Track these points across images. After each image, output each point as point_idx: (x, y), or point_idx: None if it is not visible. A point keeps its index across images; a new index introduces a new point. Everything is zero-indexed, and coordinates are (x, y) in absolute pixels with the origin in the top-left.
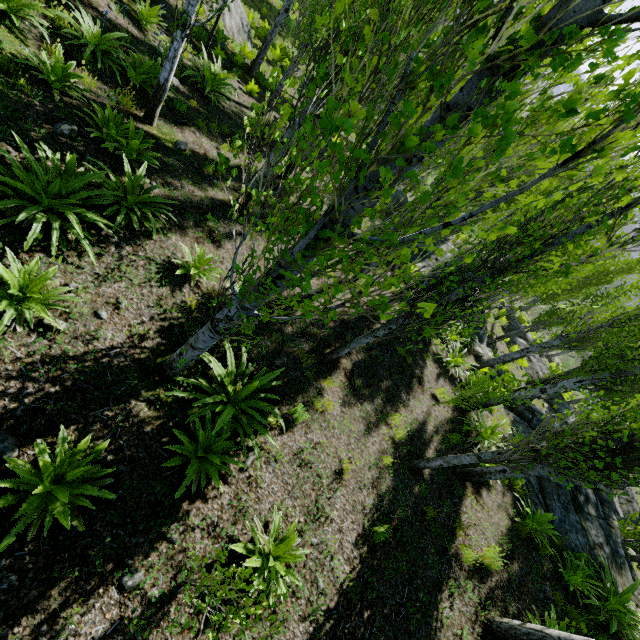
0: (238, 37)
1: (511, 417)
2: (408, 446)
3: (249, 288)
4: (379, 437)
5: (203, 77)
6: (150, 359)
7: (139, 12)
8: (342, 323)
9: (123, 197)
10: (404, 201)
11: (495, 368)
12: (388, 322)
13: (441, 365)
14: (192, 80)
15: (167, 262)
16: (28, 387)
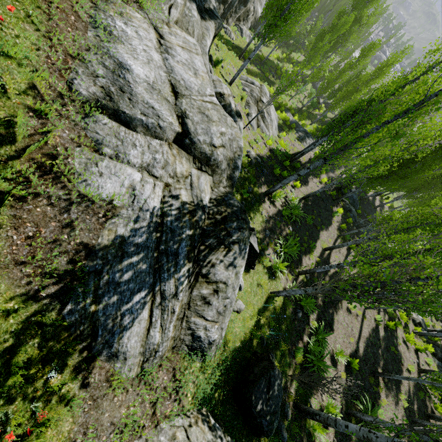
0: (275, 132)
1: (436, 363)
2: (408, 408)
3: (425, 438)
4: (399, 408)
5: (287, 203)
6: (345, 409)
7: (274, 196)
8: (371, 345)
9: (321, 340)
10: (356, 198)
11: (423, 327)
12: (417, 379)
13: (404, 343)
14: (291, 217)
15: (330, 356)
16: (338, 439)
